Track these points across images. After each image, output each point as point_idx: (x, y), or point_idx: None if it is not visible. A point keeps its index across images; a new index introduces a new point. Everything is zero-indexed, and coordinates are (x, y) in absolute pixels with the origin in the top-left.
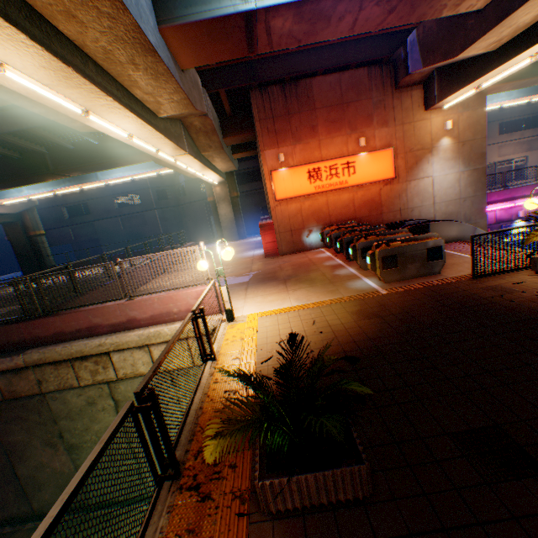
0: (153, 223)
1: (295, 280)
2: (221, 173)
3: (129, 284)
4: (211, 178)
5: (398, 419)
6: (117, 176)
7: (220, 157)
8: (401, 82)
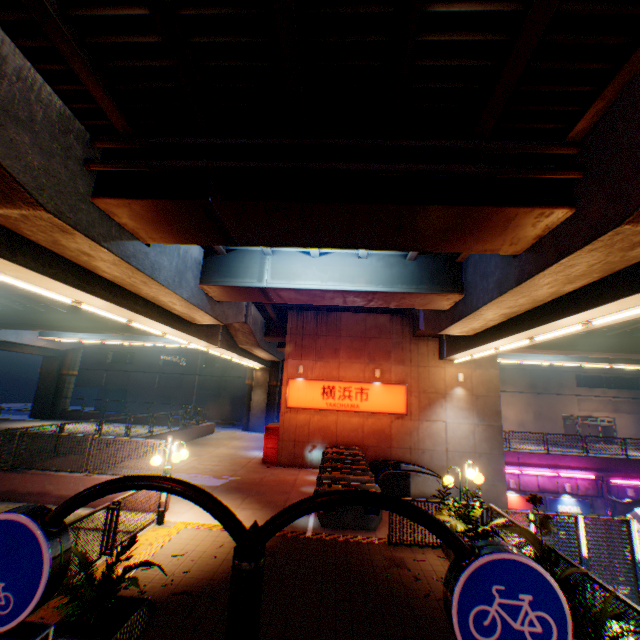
0: (189, 388)
1: (257, 497)
2: (264, 360)
3: (94, 459)
4: (251, 363)
5: (183, 638)
6: (166, 341)
7: (259, 350)
8: (416, 332)
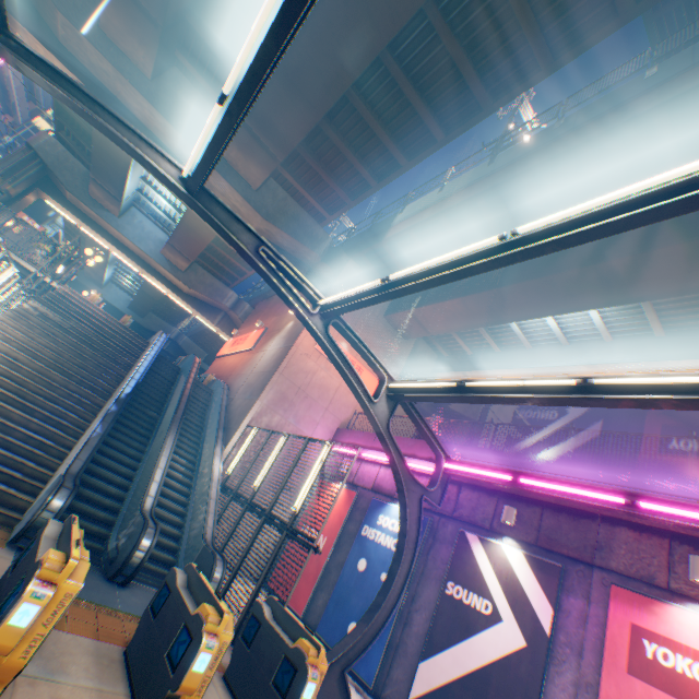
0: None
1: None
2: None
3: None
4: None
5: None
6: None
7: None
8: None
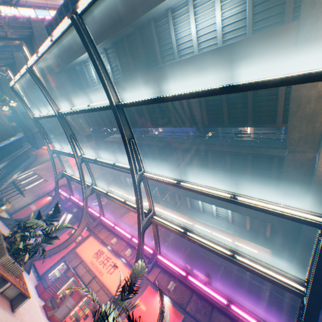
0: None
1: None
2: None
3: None
4: None
5: None
6: None
7: None
8: None
